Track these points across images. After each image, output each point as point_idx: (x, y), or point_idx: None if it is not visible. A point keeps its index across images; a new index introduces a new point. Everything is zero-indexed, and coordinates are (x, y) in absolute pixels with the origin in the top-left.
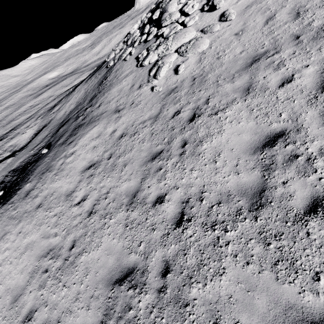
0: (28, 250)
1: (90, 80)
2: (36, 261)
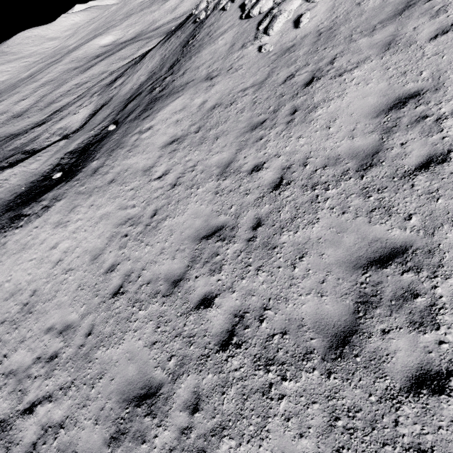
0: (103, 220)
1: (168, 42)
2: (113, 228)
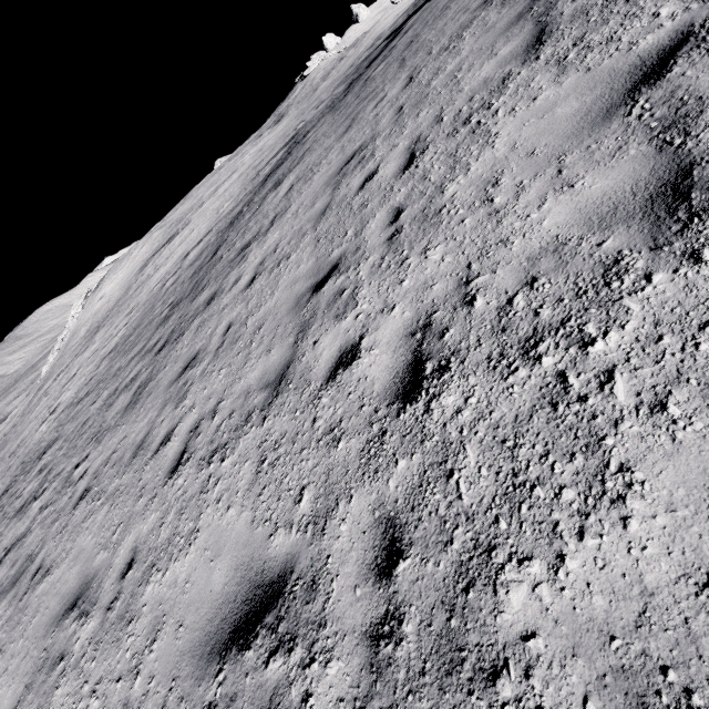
0: None
1: None
2: None
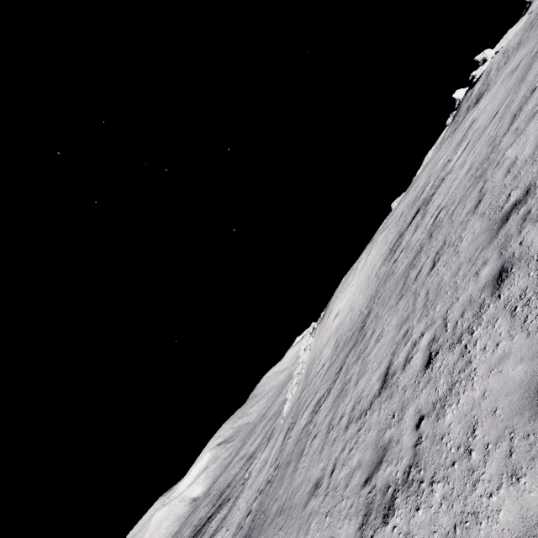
0: None
1: None
2: None
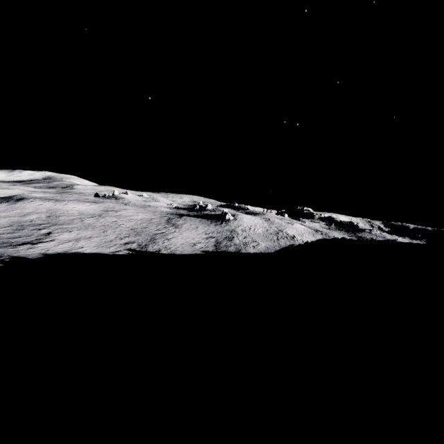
0: None
1: None
2: None
